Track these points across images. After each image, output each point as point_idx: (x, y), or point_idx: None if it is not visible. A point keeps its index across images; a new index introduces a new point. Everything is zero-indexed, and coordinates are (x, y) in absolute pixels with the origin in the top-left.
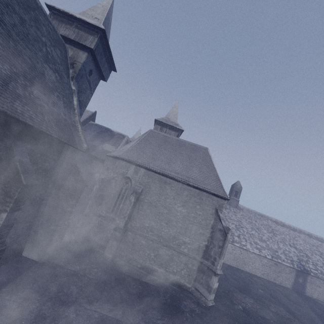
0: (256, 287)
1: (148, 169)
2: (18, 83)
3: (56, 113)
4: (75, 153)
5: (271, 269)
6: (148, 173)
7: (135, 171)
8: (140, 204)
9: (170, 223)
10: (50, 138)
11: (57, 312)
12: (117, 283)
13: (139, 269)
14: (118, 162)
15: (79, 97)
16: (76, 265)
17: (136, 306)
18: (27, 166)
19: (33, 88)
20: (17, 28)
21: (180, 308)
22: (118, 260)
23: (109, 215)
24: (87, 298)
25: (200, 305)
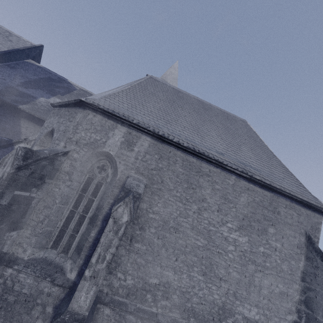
0: None
1: (160, 139)
2: None
3: None
4: None
5: None
6: (158, 147)
7: (126, 140)
8: (137, 225)
9: (212, 272)
10: None
11: None
12: None
13: None
14: (83, 114)
15: None
16: None
17: None
18: None
19: None
20: None
21: None
22: None
23: (43, 256)
24: None
25: None
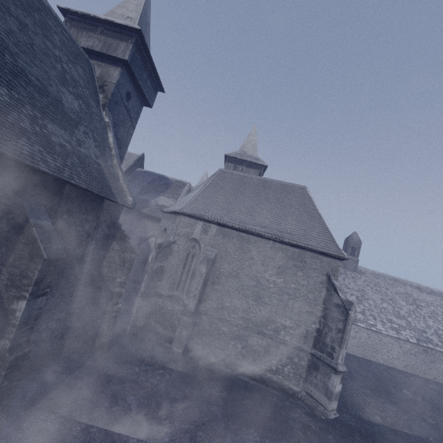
0: (399, 387)
1: (222, 225)
2: (23, 114)
3: (84, 155)
4: (118, 210)
5: (418, 358)
6: (221, 230)
7: (203, 229)
8: (215, 276)
9: (260, 300)
10: (79, 192)
11: (111, 435)
12: (193, 389)
13: (222, 367)
14: (179, 219)
15: (116, 133)
16: (134, 366)
17: (222, 423)
18: (48, 233)
19: (46, 121)
20: (15, 36)
21: (288, 423)
22: (192, 356)
23: (173, 294)
24: (152, 413)
25: (316, 417)
